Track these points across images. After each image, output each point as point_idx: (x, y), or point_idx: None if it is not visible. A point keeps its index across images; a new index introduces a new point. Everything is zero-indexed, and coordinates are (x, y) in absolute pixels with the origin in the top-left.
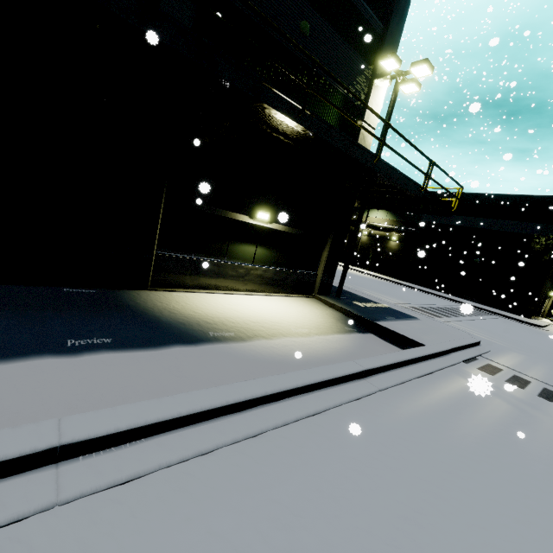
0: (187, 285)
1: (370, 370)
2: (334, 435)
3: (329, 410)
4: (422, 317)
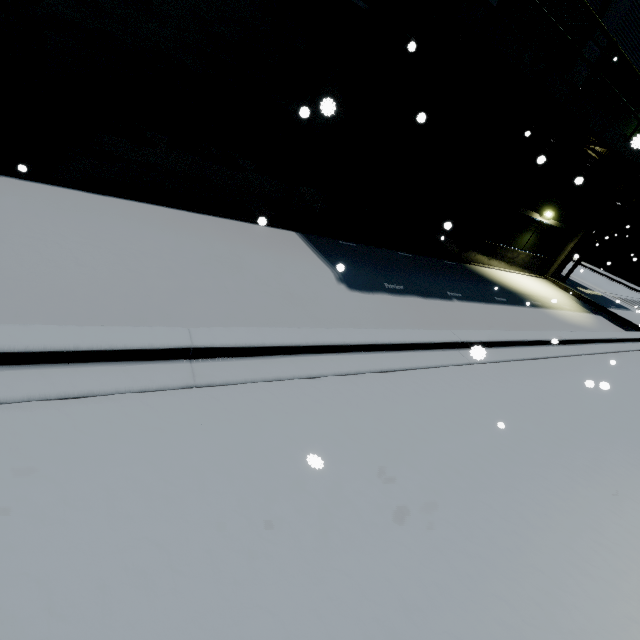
0: (484, 262)
1: (631, 339)
2: (632, 361)
3: (622, 352)
4: (633, 309)
